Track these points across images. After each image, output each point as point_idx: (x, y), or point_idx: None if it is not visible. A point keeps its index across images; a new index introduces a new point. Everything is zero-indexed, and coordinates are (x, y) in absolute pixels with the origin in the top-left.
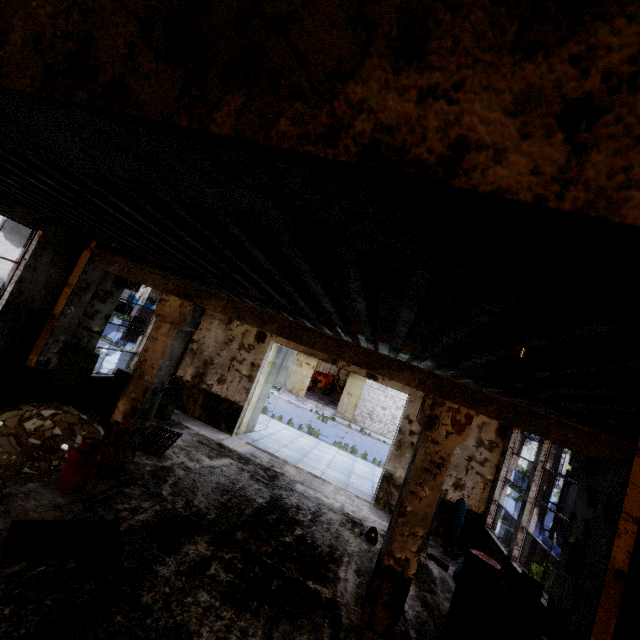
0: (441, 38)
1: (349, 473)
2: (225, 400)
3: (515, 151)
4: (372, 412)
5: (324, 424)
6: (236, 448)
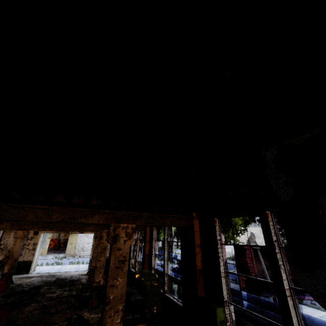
0: (84, 227)
1: (78, 268)
2: (23, 262)
3: (86, 229)
4: (83, 247)
5: (62, 260)
6: (34, 275)
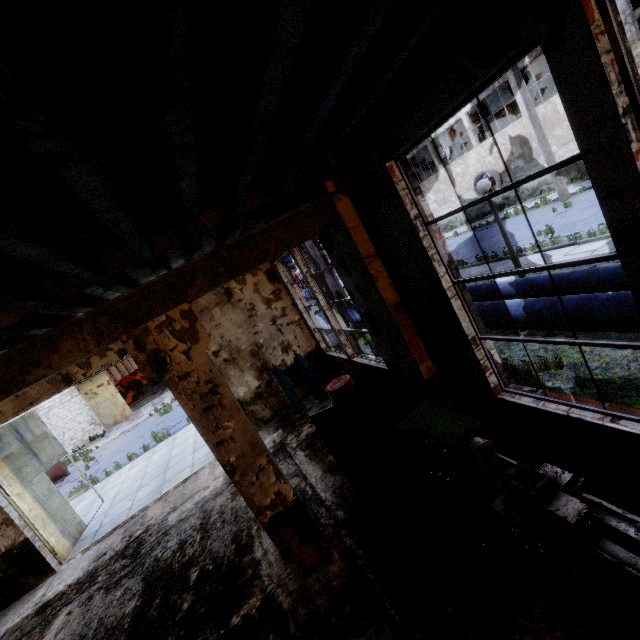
0: None
1: None
2: None
3: None
4: None
5: (171, 413)
6: (70, 580)
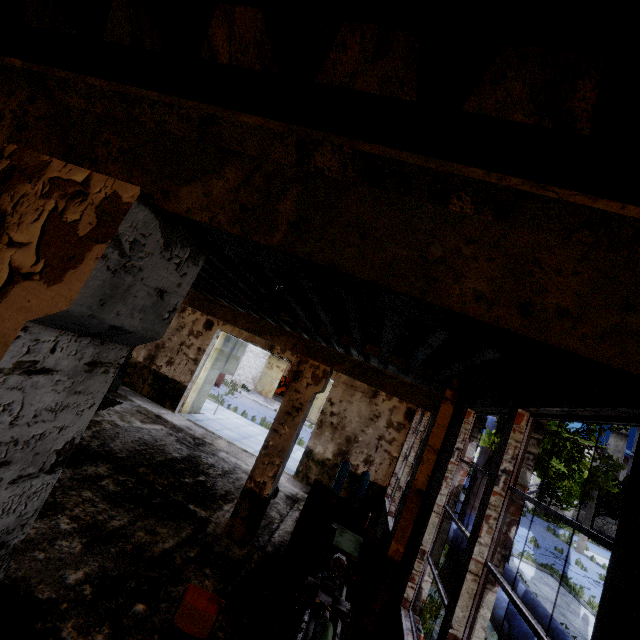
0: None
1: None
2: (172, 380)
3: None
4: None
5: None
6: (174, 421)
